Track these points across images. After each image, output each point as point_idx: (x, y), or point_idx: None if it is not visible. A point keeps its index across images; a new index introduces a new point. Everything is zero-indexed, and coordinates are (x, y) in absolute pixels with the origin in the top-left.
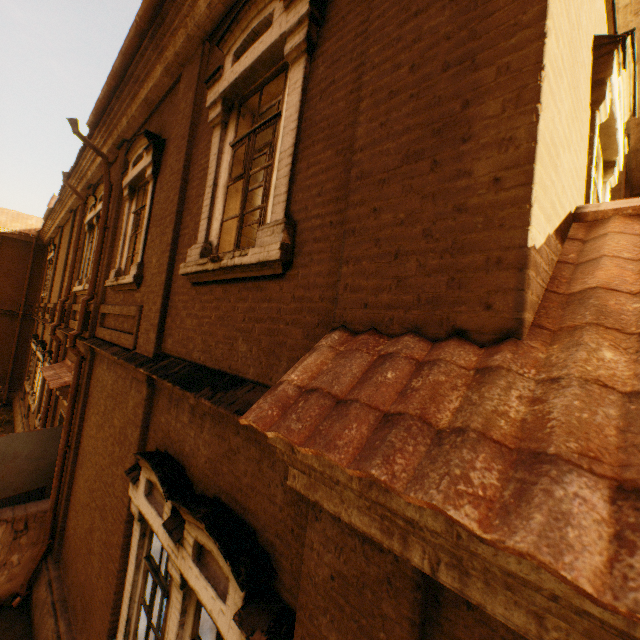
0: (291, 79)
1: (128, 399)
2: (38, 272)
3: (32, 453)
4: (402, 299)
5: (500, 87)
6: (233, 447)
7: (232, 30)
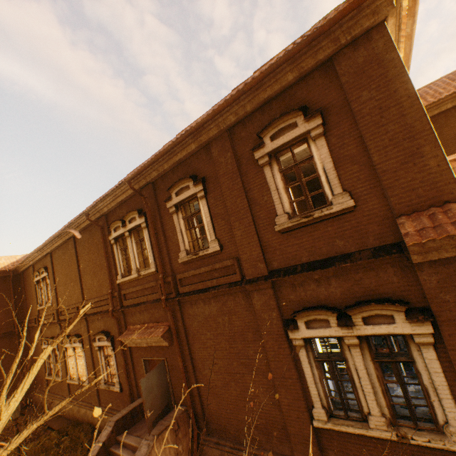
0: (318, 144)
1: (253, 303)
2: (19, 295)
3: (157, 383)
4: (421, 200)
5: (426, 144)
6: (357, 279)
7: (266, 128)
